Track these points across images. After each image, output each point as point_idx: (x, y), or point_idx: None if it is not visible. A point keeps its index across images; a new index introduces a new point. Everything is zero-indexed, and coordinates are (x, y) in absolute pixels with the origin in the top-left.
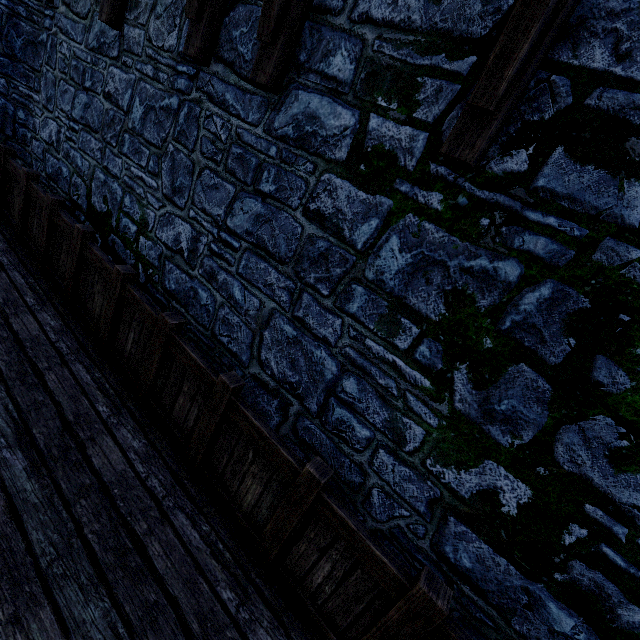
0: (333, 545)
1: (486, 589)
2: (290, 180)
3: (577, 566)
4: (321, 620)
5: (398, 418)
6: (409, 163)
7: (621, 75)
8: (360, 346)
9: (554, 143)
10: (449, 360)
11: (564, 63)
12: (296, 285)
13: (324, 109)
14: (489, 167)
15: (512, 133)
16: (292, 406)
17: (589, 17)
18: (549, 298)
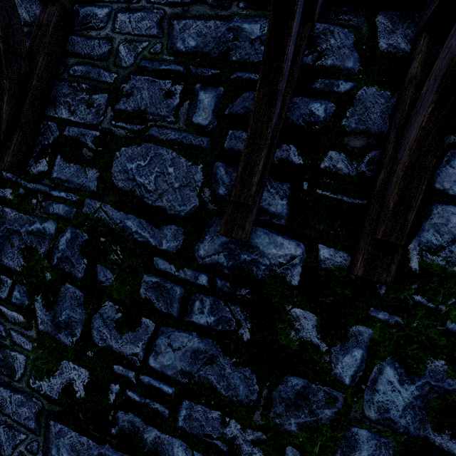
0: None
1: None
2: None
3: (120, 415)
4: None
5: (8, 354)
6: None
7: (74, 121)
8: None
9: (56, 154)
10: (31, 296)
11: (52, 116)
12: None
13: None
14: (31, 170)
15: (38, 151)
16: None
17: (57, 96)
18: (71, 238)
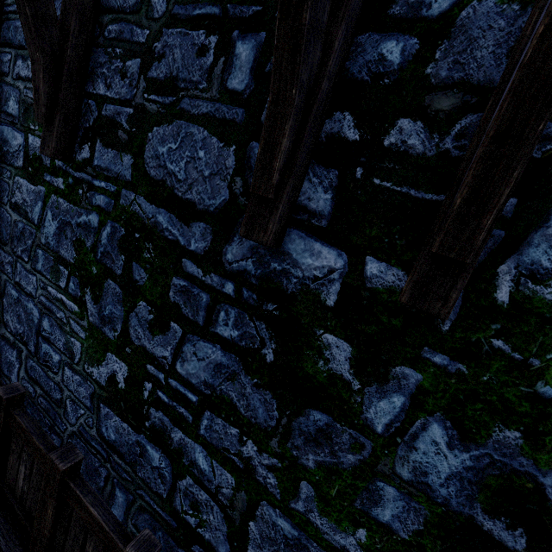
0: (23, 449)
1: (123, 452)
2: (2, 185)
3: (152, 412)
4: (23, 517)
5: (69, 339)
6: (48, 162)
7: (110, 97)
8: (46, 293)
9: (96, 138)
10: (82, 288)
11: (92, 93)
12: (13, 258)
13: (10, 135)
14: (77, 158)
15: (81, 135)
16: (23, 352)
17: (95, 67)
18: (111, 233)
